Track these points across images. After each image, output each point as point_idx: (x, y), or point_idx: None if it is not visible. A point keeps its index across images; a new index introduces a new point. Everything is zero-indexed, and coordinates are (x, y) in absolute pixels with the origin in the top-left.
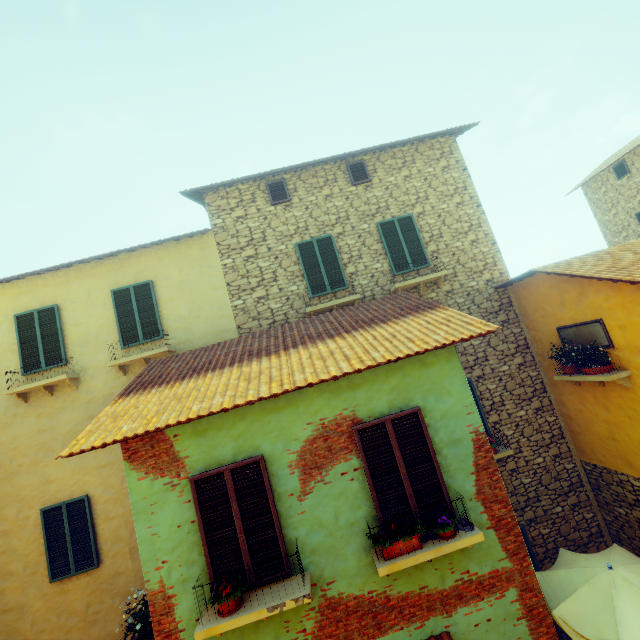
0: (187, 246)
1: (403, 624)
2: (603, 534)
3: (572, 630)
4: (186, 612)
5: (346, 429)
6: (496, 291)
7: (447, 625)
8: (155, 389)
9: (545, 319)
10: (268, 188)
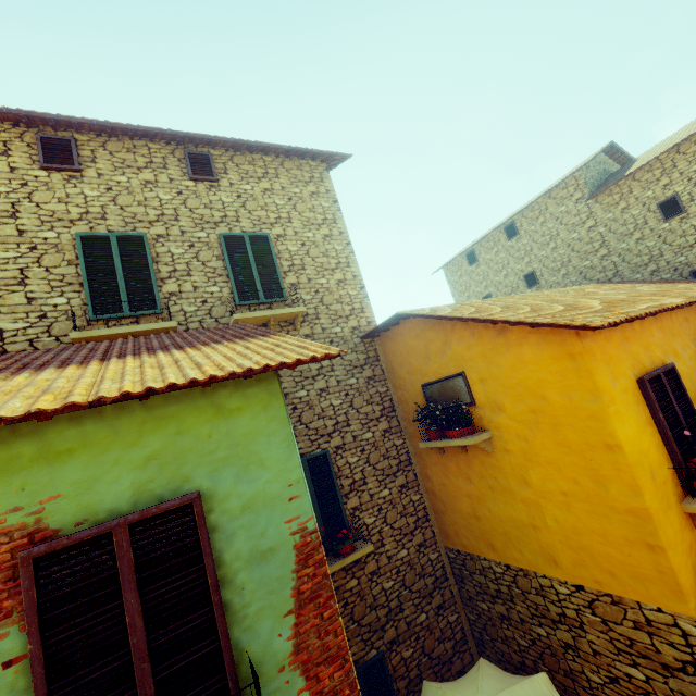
0: None
1: None
2: (467, 639)
3: None
4: None
5: (6, 559)
6: (363, 341)
7: None
8: None
9: (411, 375)
10: (39, 141)
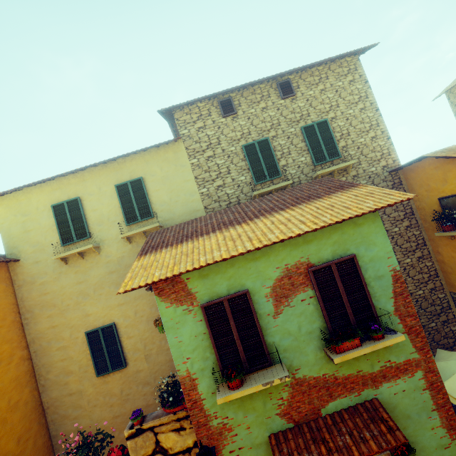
0: (164, 151)
1: (346, 394)
2: None
3: (452, 398)
4: (205, 388)
5: (303, 271)
6: (390, 174)
7: (376, 394)
8: (164, 250)
9: (429, 192)
10: (220, 104)
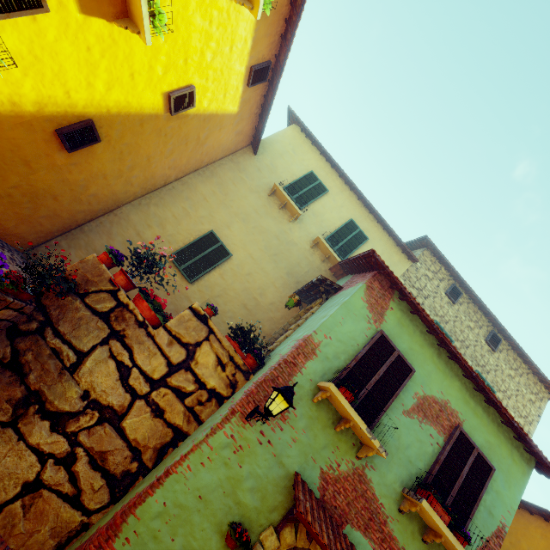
0: (396, 252)
1: (377, 548)
2: None
3: None
4: (312, 369)
5: (453, 421)
6: None
7: None
8: None
9: (512, 547)
10: (453, 286)
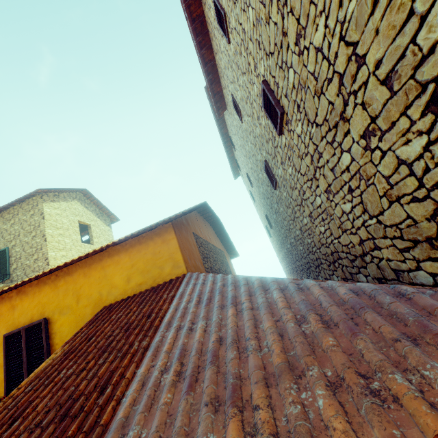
0: None
1: None
2: None
3: None
4: None
5: None
6: None
7: None
8: None
9: None
10: None
